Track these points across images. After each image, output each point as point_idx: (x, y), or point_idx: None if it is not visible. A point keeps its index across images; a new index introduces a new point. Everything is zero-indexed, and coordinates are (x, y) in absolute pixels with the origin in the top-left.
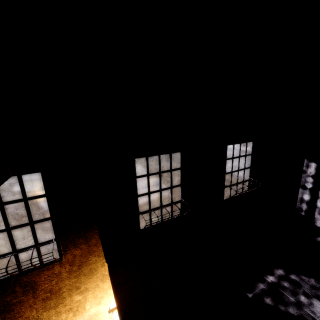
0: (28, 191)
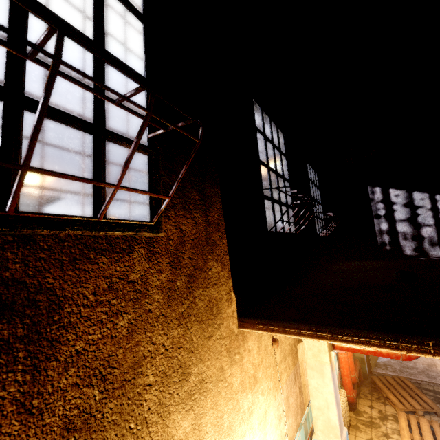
0: None
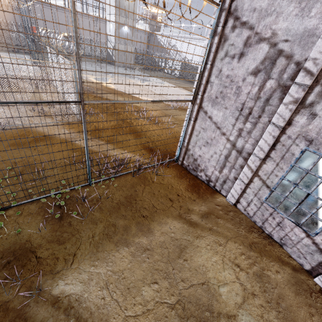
0: (87, 79)
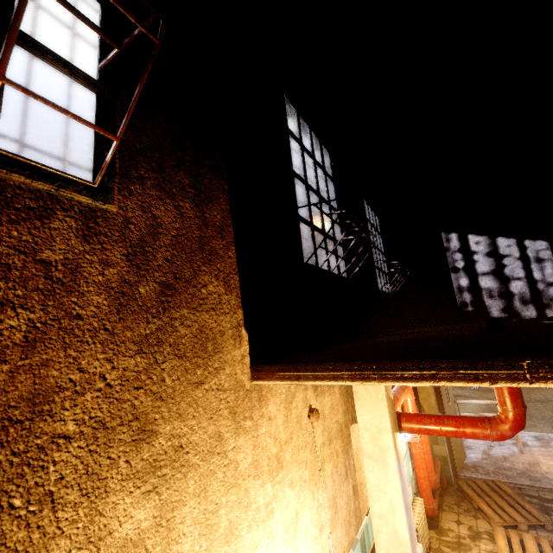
0: None
